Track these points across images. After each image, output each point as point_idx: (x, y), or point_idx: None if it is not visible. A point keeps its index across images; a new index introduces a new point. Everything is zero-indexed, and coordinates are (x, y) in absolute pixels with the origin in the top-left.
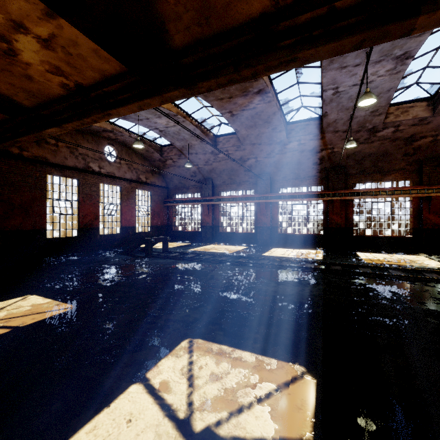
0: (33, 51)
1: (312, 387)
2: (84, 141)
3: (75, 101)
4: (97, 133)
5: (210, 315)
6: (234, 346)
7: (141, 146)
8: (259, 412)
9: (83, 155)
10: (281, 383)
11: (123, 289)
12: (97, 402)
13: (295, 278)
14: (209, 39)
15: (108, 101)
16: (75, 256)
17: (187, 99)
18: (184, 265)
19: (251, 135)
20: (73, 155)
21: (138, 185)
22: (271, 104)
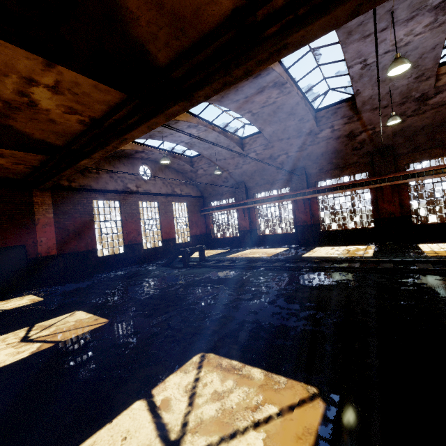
0: (48, 99)
1: (320, 412)
2: (120, 165)
3: (94, 133)
4: (131, 156)
5: (229, 327)
6: (245, 361)
7: (168, 162)
8: (253, 438)
9: (121, 177)
10: (285, 407)
11: (154, 302)
12: (102, 417)
13: (334, 280)
14: (189, 49)
15: (121, 127)
16: (123, 271)
17: (205, 108)
18: (217, 274)
19: (277, 131)
20: (113, 179)
21: (174, 198)
22: (292, 95)
